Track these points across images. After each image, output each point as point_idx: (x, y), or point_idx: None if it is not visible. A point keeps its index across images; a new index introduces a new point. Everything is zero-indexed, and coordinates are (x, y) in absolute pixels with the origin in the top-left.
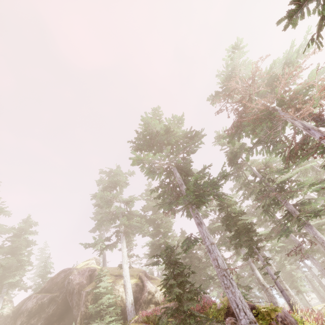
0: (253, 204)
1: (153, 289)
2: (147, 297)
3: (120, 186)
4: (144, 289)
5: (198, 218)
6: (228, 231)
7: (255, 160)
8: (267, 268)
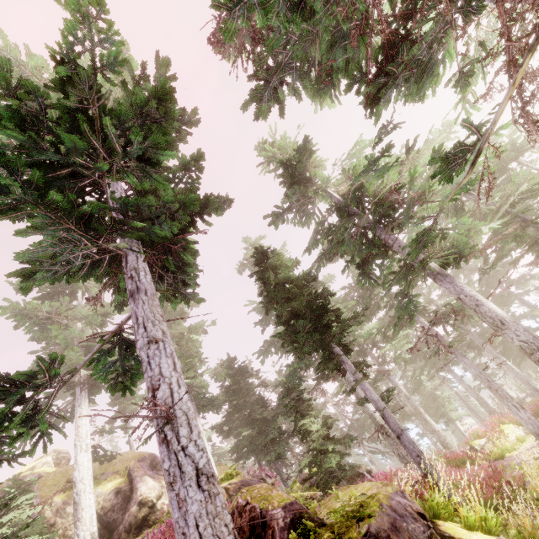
0: (355, 283)
1: (154, 493)
2: (135, 517)
3: (83, 290)
4: (132, 498)
5: (137, 278)
6: (283, 325)
7: (338, 181)
8: (364, 388)
